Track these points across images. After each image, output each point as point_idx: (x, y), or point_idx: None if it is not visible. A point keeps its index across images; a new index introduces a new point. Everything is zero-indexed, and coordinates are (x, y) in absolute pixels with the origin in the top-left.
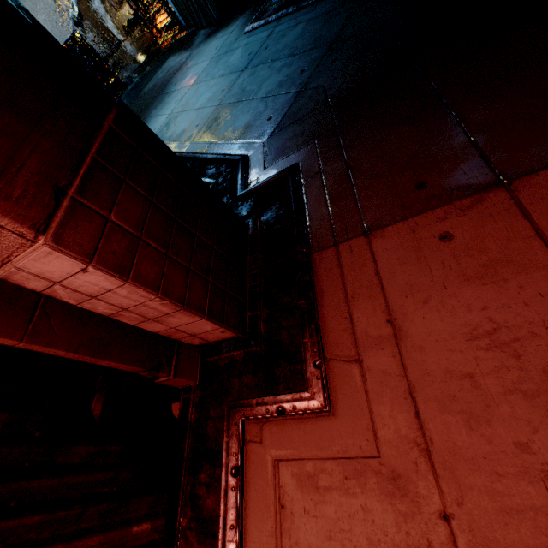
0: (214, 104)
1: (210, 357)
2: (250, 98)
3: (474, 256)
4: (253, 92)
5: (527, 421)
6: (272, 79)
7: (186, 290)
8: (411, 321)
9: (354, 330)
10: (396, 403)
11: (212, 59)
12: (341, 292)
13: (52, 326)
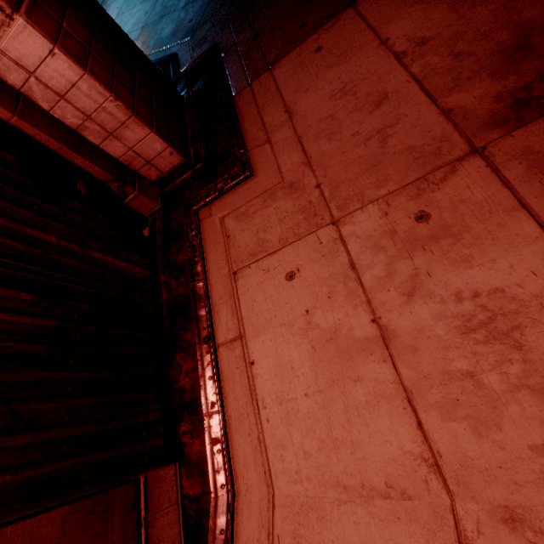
0: (140, 26)
1: (166, 188)
2: (172, 11)
3: (334, 53)
4: (174, 6)
5: (358, 122)
6: None
7: (134, 105)
8: (299, 105)
9: (265, 127)
10: (291, 151)
11: None
12: (255, 110)
13: (34, 117)
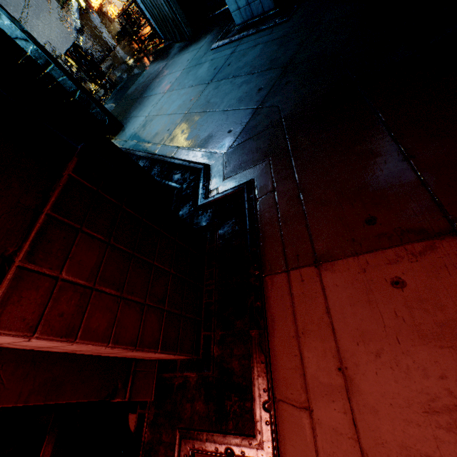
0: (183, 111)
1: (165, 372)
2: (213, 109)
3: (429, 311)
4: (217, 105)
5: None
6: (233, 94)
7: (139, 329)
8: (363, 374)
9: (304, 371)
10: None
11: (184, 70)
12: (291, 324)
13: (2, 379)
